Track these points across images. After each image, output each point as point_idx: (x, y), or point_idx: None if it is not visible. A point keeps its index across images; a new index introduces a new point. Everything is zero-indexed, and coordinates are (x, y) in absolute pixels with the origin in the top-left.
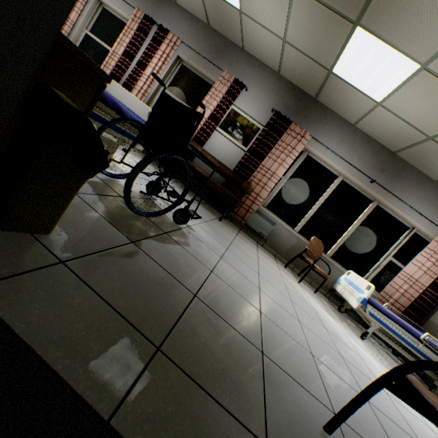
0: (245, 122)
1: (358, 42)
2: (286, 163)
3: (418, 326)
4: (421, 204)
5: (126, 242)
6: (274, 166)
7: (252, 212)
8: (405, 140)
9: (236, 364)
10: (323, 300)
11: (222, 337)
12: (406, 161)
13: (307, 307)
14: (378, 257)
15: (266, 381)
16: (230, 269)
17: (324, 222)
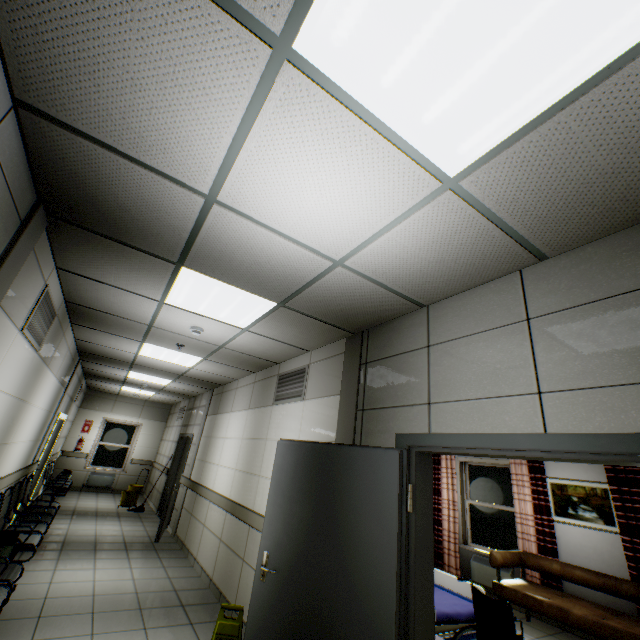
0: (579, 490)
1: None
2: None
3: None
4: None
5: None
6: None
7: None
8: None
9: None
10: None
11: None
12: None
13: None
14: None
15: None
16: None
17: None
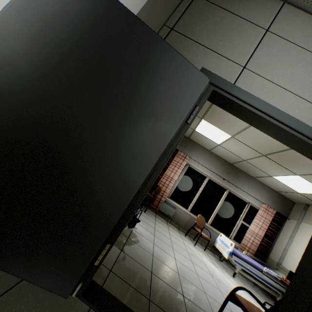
0: None
1: (204, 124)
2: (178, 172)
3: (263, 262)
4: (250, 189)
5: (120, 251)
6: (172, 174)
7: (162, 202)
8: (234, 159)
9: (175, 302)
10: (210, 254)
11: (167, 291)
12: (238, 167)
13: (201, 263)
14: (235, 221)
15: (187, 308)
16: (160, 250)
17: (203, 203)
